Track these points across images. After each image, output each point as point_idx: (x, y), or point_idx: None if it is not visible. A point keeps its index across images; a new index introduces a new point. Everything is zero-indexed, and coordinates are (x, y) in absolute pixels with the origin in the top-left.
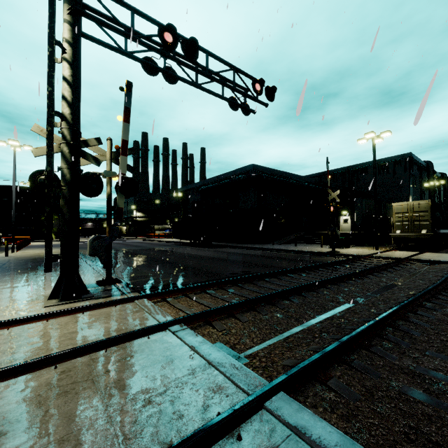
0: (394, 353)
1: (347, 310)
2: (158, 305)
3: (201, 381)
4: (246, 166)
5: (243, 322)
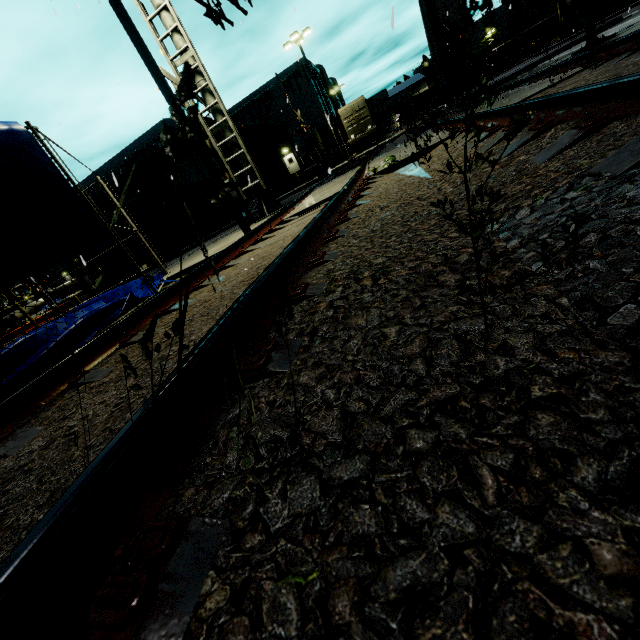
0: None
1: None
2: None
3: None
4: (154, 127)
5: None
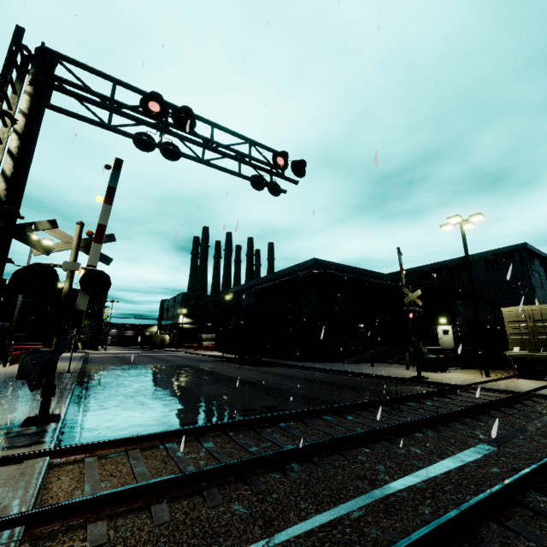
0: None
1: (379, 503)
2: (63, 470)
3: None
4: (306, 261)
5: (156, 524)
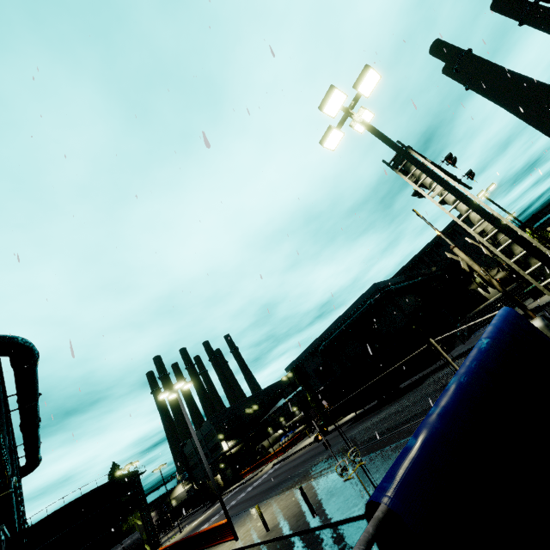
0: None
1: None
2: None
3: None
4: (367, 291)
5: None
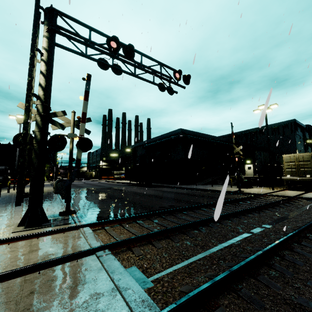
0: (279, 282)
1: (244, 239)
2: (97, 232)
3: (103, 306)
4: (175, 130)
5: (158, 248)
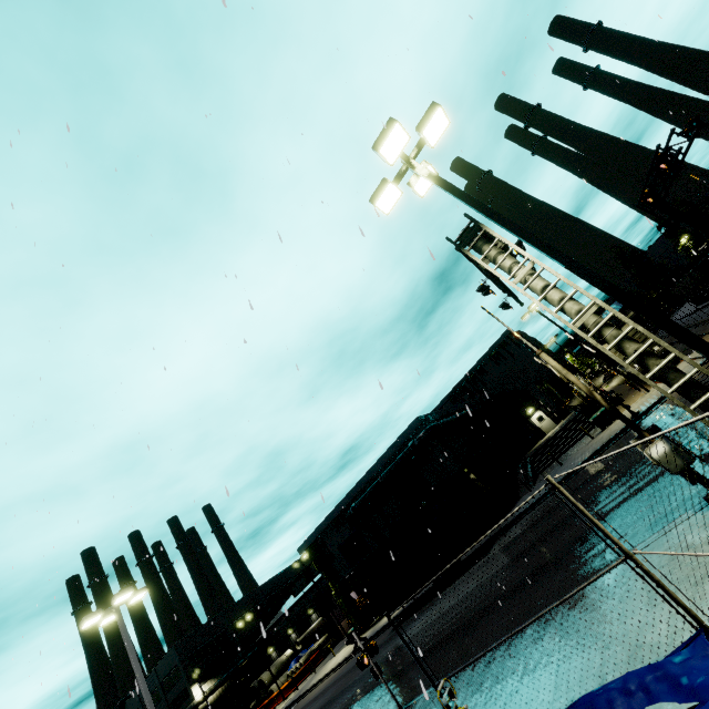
0: None
1: None
2: None
3: None
4: (408, 427)
5: None
